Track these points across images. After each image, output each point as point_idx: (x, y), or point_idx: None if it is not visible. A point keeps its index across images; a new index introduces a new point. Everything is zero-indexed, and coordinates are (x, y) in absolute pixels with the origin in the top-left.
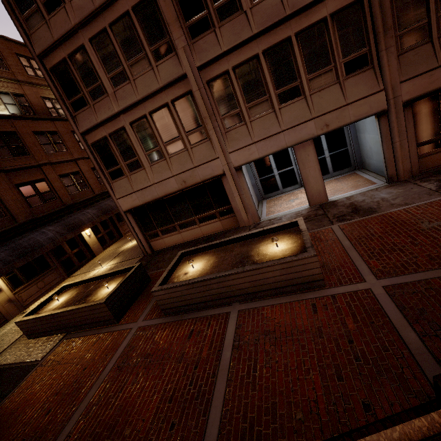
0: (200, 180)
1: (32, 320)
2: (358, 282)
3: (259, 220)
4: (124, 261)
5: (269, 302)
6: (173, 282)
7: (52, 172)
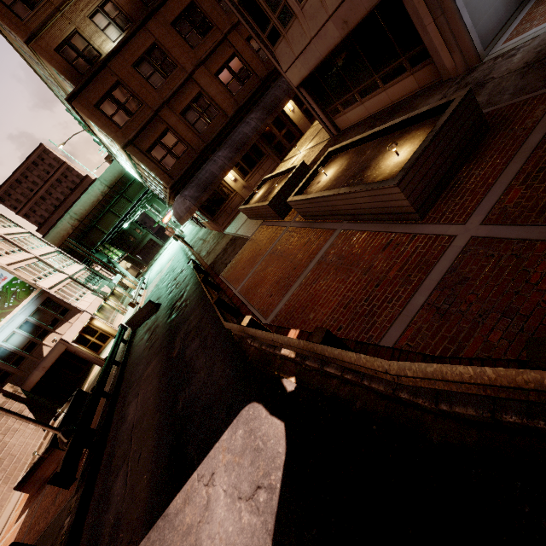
0: (365, 12)
1: (244, 209)
2: (456, 224)
3: (478, 62)
4: (315, 145)
5: (364, 227)
6: (306, 192)
7: (238, 40)
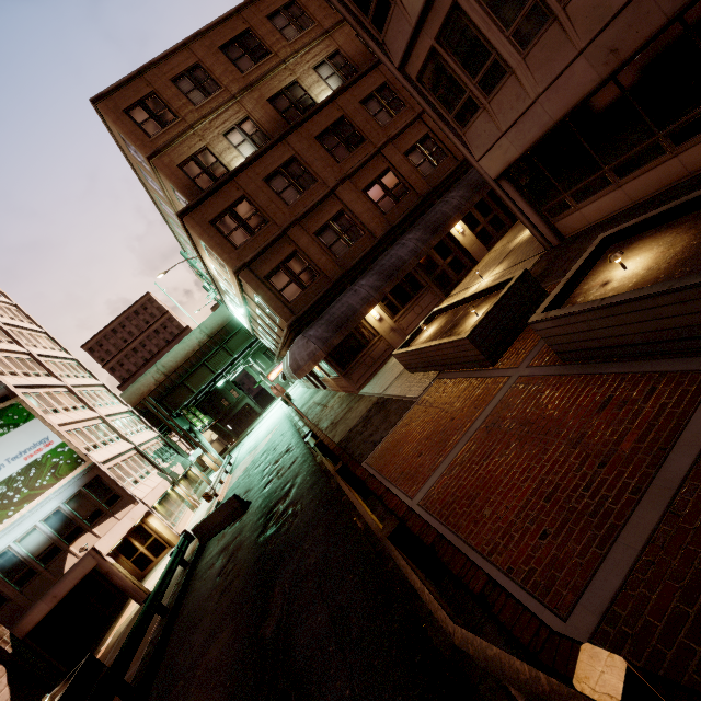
0: (662, 21)
1: (404, 353)
2: None
3: None
4: (513, 266)
5: None
6: (573, 304)
7: (394, 154)
